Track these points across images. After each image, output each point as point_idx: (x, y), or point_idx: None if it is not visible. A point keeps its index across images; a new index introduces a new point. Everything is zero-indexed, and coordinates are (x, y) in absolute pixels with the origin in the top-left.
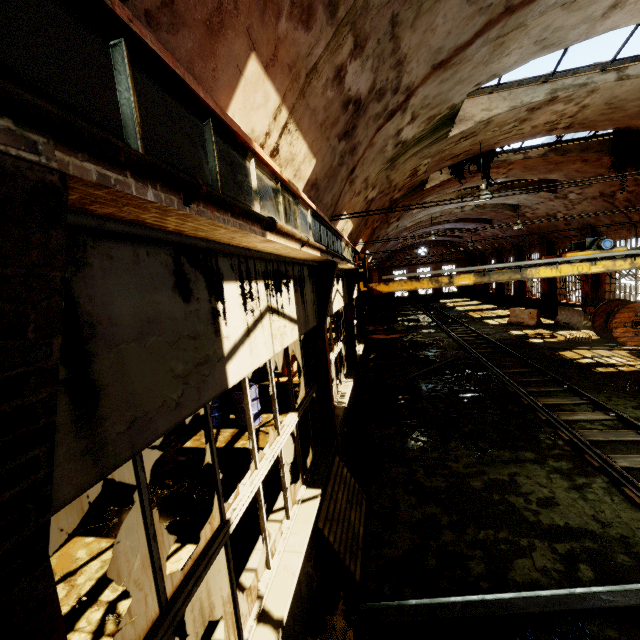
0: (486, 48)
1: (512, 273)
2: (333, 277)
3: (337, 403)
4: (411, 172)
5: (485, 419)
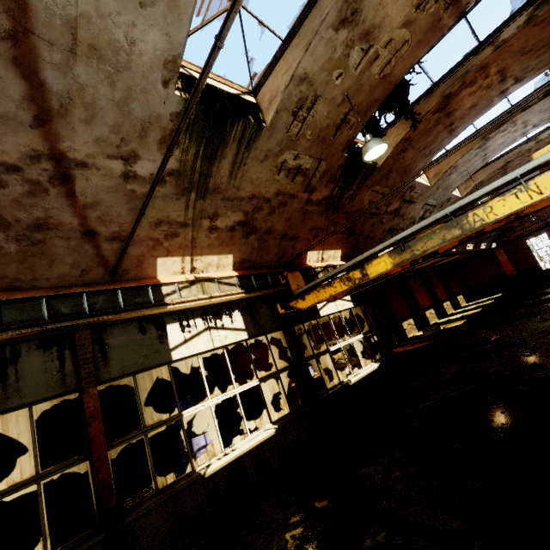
0: (82, 66)
1: (443, 231)
2: (76, 340)
3: (203, 466)
4: (285, 173)
5: (425, 524)
